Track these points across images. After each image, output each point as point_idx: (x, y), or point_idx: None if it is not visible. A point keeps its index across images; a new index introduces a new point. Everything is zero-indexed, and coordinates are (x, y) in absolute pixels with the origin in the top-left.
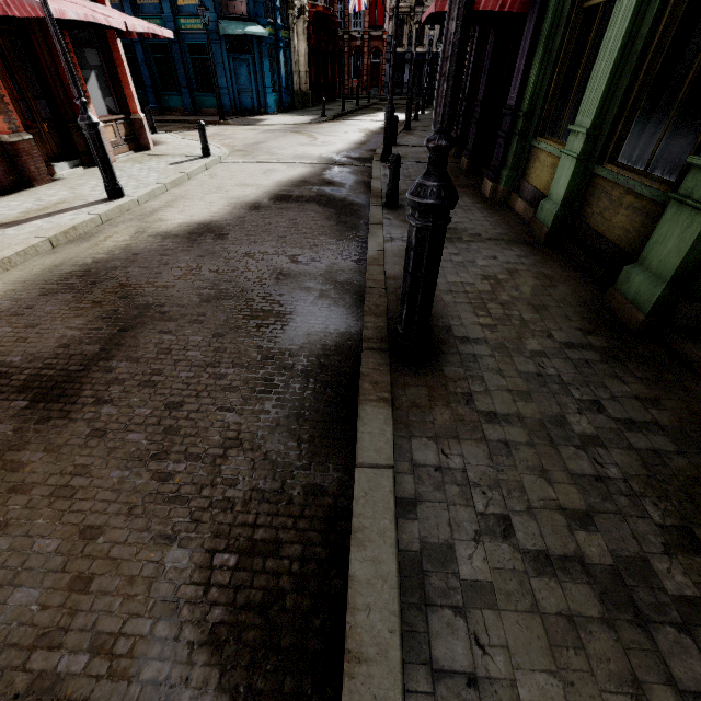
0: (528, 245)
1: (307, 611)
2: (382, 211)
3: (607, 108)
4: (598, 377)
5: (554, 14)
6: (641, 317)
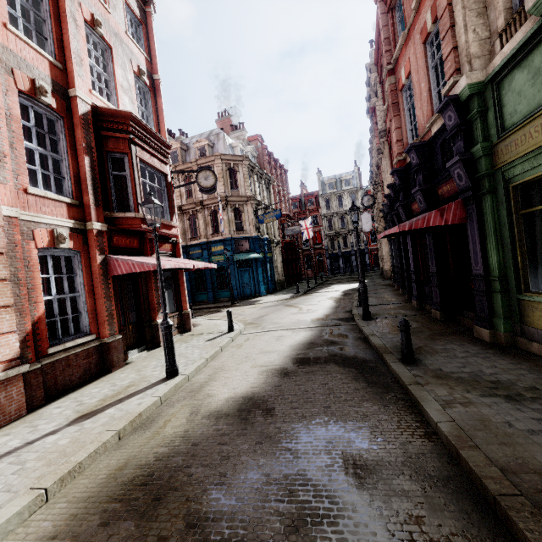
0: None
1: None
2: (406, 368)
3: None
4: None
5: (493, 220)
6: None
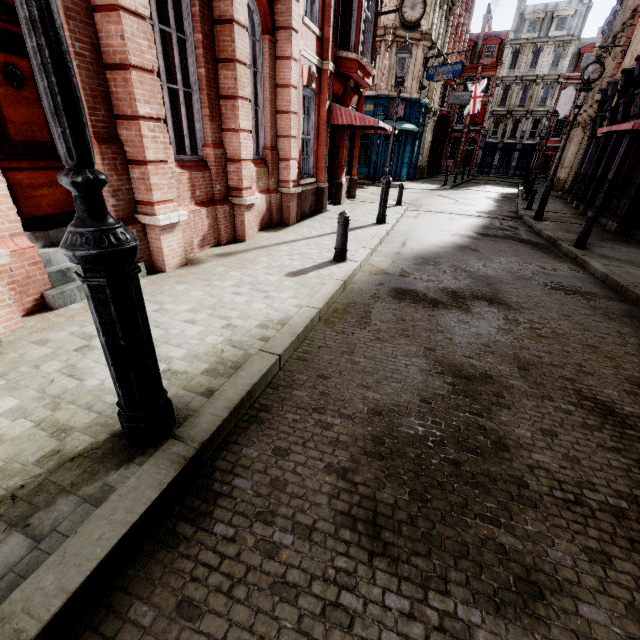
0: None
1: None
2: (577, 249)
3: None
4: None
5: None
6: None
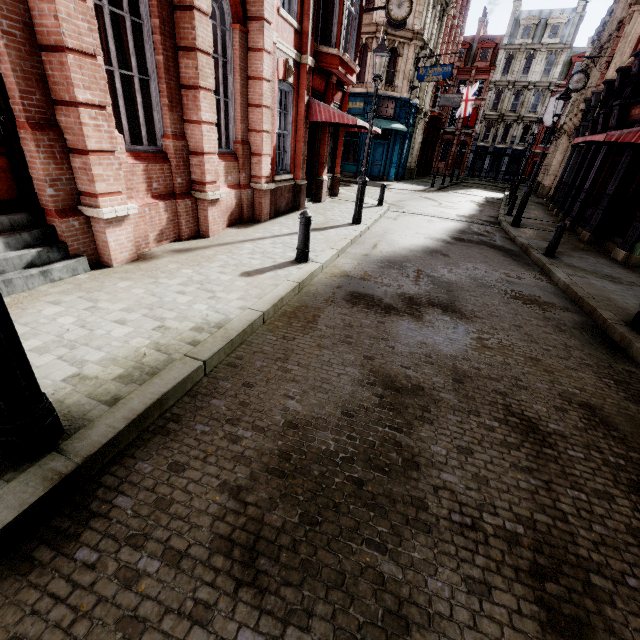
0: None
1: None
2: (546, 258)
3: None
4: None
5: None
6: None
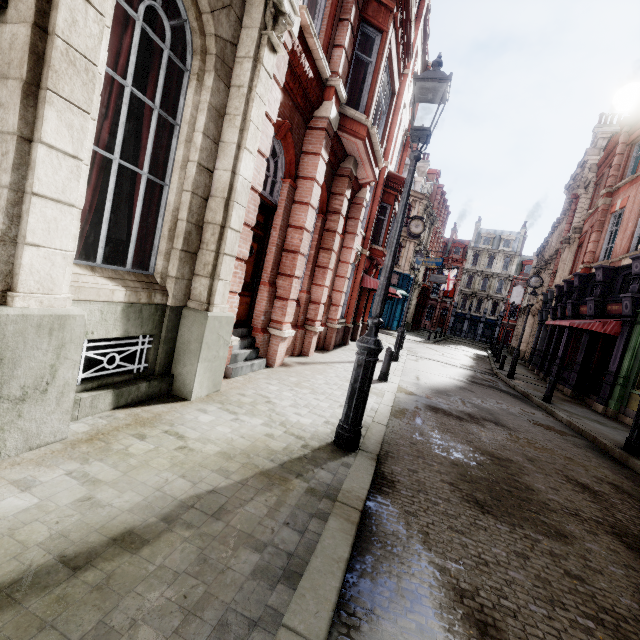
0: None
1: None
2: (546, 403)
3: None
4: None
5: (636, 341)
6: None
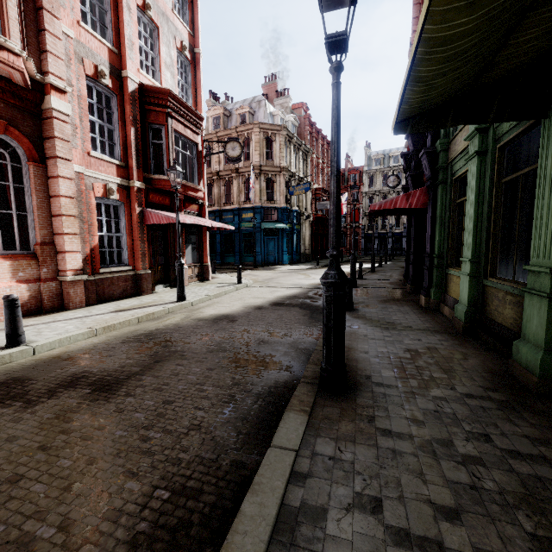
0: (449, 334)
1: (203, 541)
2: None
3: (479, 247)
4: (491, 418)
5: (441, 207)
6: (534, 379)
